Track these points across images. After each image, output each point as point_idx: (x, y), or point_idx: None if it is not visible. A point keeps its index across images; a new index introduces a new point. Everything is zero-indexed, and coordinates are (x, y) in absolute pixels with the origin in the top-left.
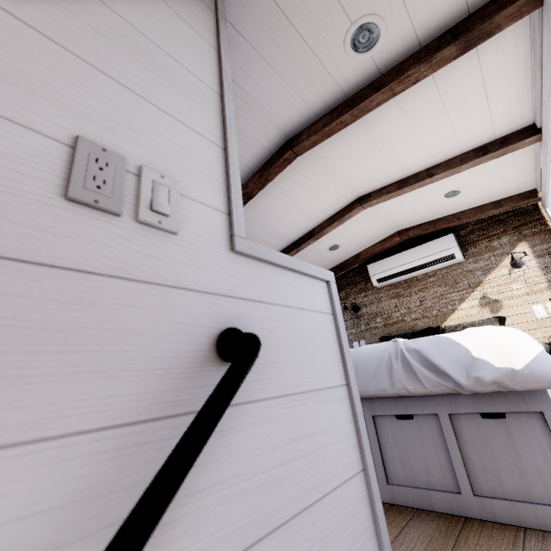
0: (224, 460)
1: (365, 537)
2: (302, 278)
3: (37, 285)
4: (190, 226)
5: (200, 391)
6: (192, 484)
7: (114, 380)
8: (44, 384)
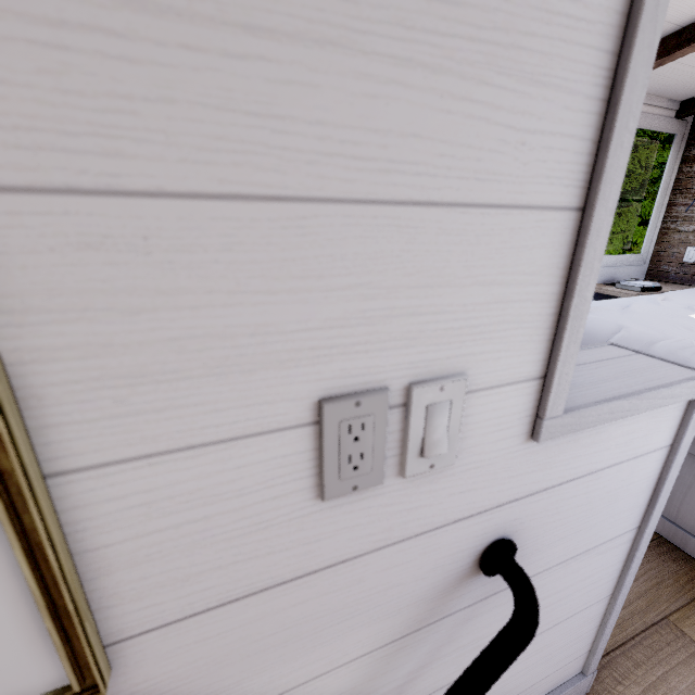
0: (467, 634)
1: (583, 636)
2: (642, 414)
3: (313, 588)
4: (473, 438)
5: (454, 601)
6: (438, 654)
7: (382, 622)
8: (332, 643)
